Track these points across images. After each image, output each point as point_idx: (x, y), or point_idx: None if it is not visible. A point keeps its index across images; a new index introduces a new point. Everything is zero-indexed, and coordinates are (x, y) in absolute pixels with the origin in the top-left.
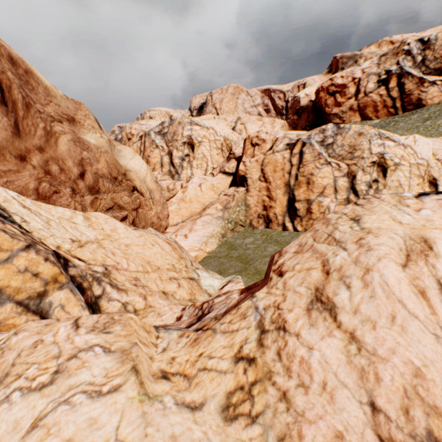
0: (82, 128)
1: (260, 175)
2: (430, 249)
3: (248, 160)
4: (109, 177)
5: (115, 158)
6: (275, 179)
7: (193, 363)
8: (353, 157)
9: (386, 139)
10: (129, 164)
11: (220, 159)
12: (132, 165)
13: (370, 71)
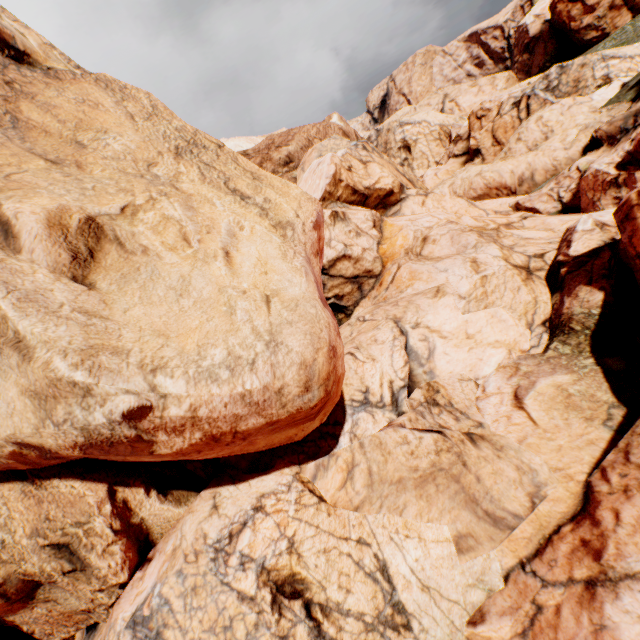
0: None
1: (492, 142)
2: (541, 118)
3: (477, 134)
4: None
5: None
6: (507, 139)
7: None
8: (578, 90)
9: (609, 59)
10: None
11: (441, 151)
12: None
13: None
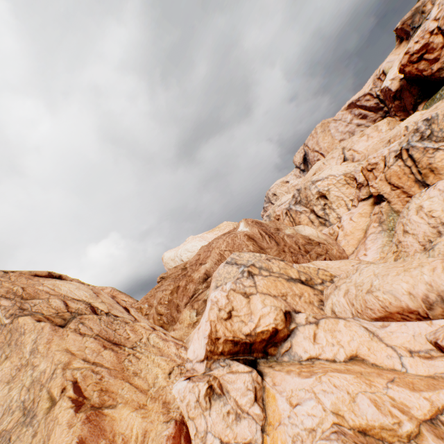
0: (282, 230)
1: (390, 187)
2: (422, 207)
3: (373, 183)
4: (306, 244)
5: (301, 234)
6: (404, 183)
7: (384, 260)
8: None
9: None
10: (305, 233)
11: (351, 191)
12: (307, 233)
13: (443, 13)
